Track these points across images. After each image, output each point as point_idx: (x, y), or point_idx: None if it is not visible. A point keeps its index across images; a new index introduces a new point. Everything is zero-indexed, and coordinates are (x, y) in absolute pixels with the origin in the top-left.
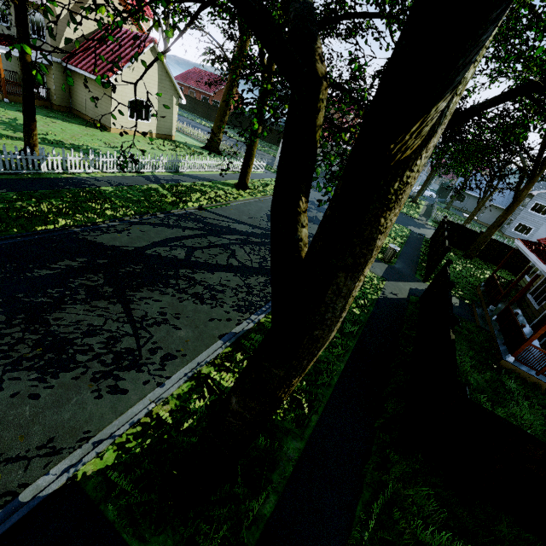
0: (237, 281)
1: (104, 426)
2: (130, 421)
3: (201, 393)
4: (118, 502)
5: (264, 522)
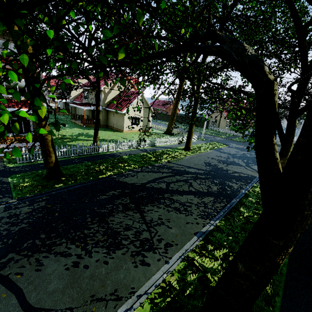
0: (197, 200)
1: (141, 285)
2: (154, 284)
3: (192, 270)
4: None
5: None
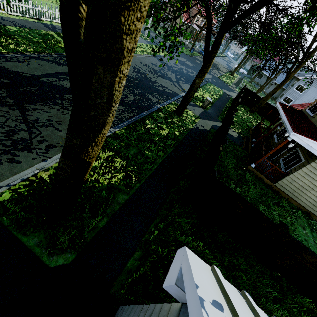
0: None
1: (4, 179)
2: (21, 178)
3: None
4: (11, 217)
5: (98, 229)
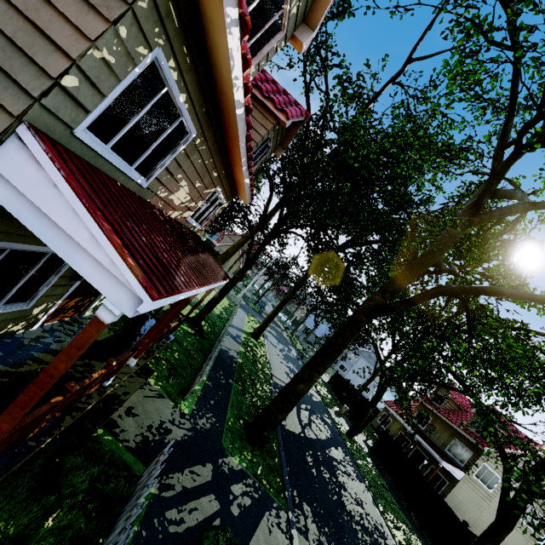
0: (340, 455)
1: None
2: None
3: None
4: None
5: None
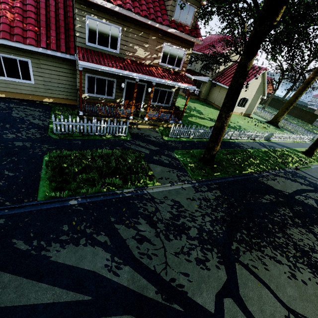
0: None
1: None
2: None
3: None
4: None
5: None
